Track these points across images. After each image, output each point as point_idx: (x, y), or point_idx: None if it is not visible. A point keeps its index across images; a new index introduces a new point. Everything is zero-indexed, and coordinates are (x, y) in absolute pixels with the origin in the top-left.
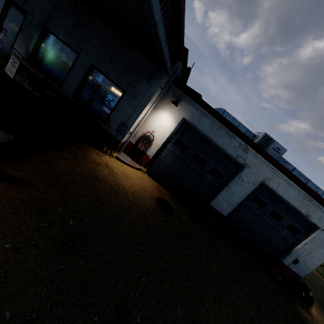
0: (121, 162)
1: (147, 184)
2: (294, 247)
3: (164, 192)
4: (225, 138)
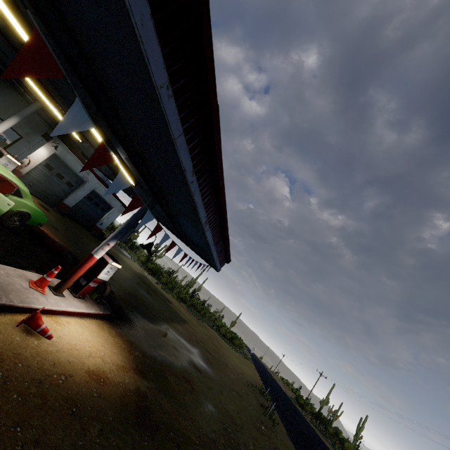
0: None
1: None
2: (102, 217)
3: (34, 197)
4: (79, 167)
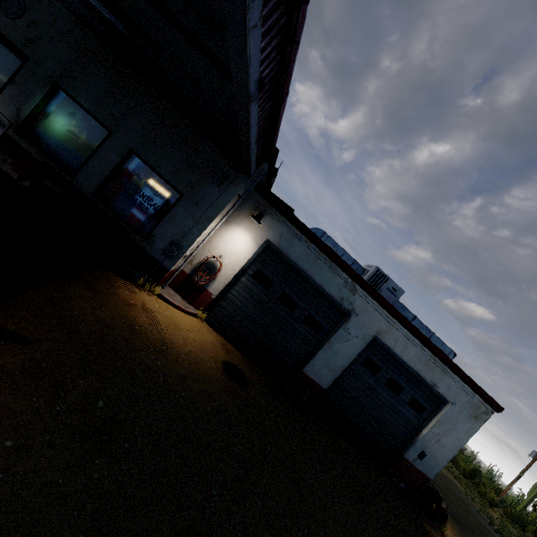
0: (167, 303)
1: (207, 339)
2: (419, 432)
3: (233, 353)
4: (326, 272)
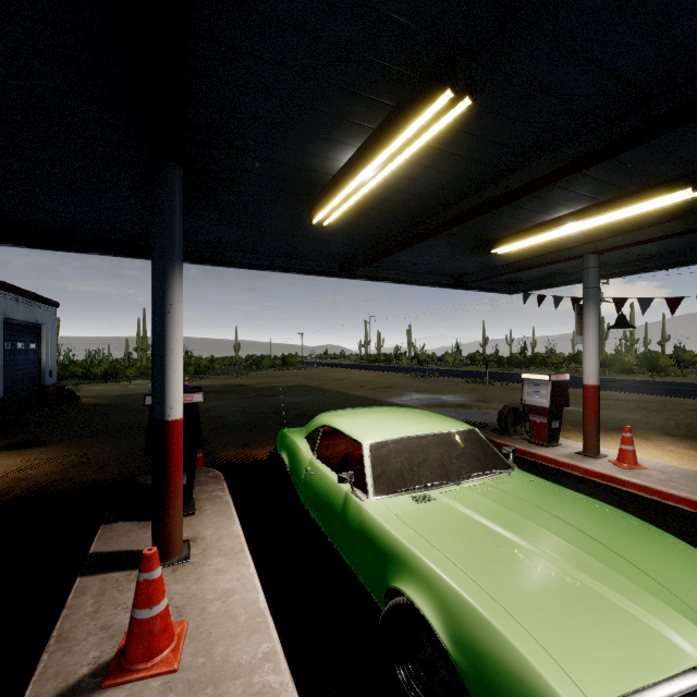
0: None
1: None
2: (42, 362)
3: None
4: None
